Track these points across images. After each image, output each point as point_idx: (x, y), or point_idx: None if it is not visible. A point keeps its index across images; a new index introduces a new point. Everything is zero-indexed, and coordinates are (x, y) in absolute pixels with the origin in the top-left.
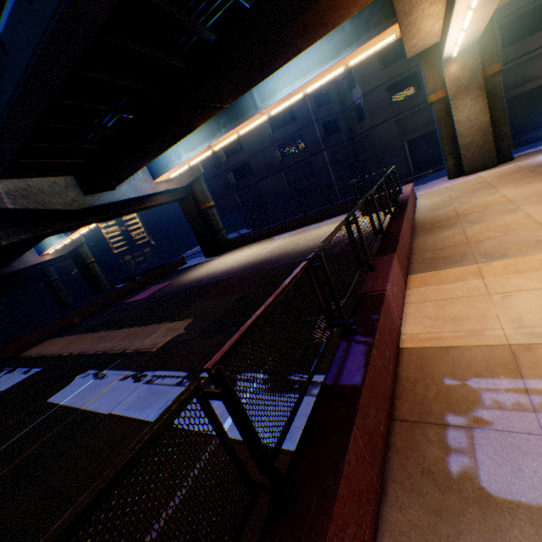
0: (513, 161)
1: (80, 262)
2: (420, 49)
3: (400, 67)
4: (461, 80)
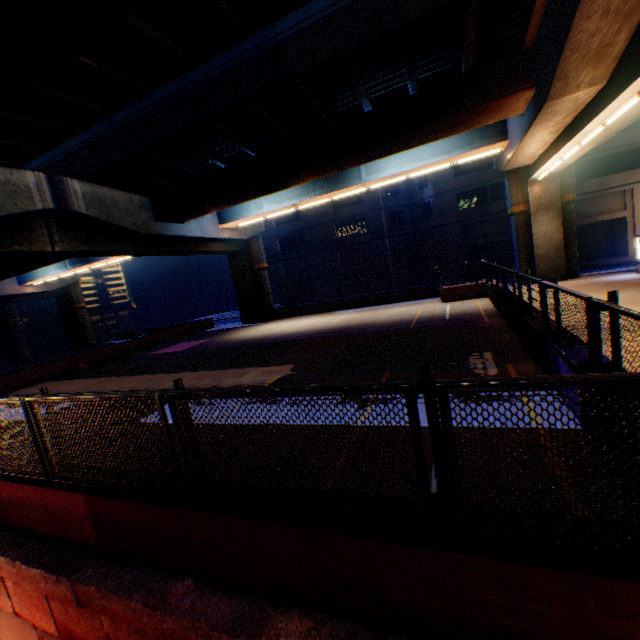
0: (579, 278)
1: (67, 304)
2: (516, 166)
3: (472, 178)
4: (542, 200)
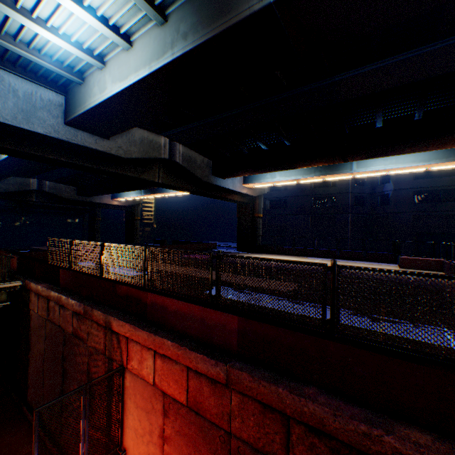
0: None
1: (131, 215)
2: None
3: (428, 182)
4: None
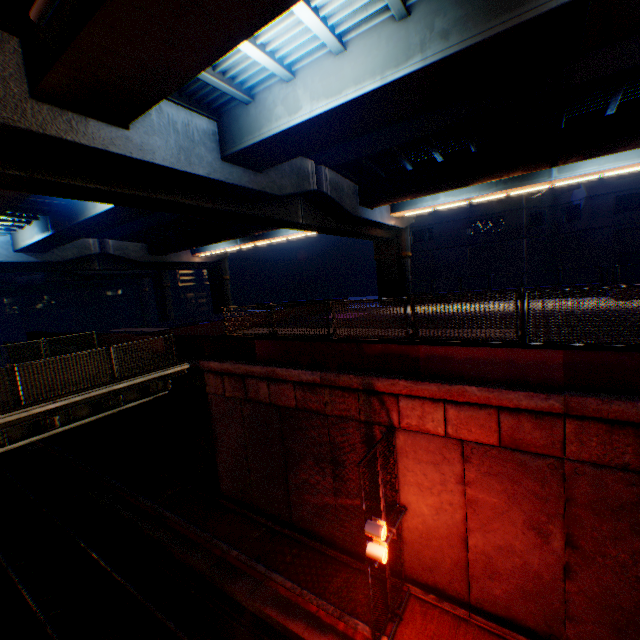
0: None
1: (216, 275)
2: None
3: (636, 182)
4: None
